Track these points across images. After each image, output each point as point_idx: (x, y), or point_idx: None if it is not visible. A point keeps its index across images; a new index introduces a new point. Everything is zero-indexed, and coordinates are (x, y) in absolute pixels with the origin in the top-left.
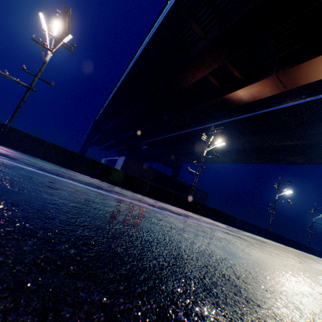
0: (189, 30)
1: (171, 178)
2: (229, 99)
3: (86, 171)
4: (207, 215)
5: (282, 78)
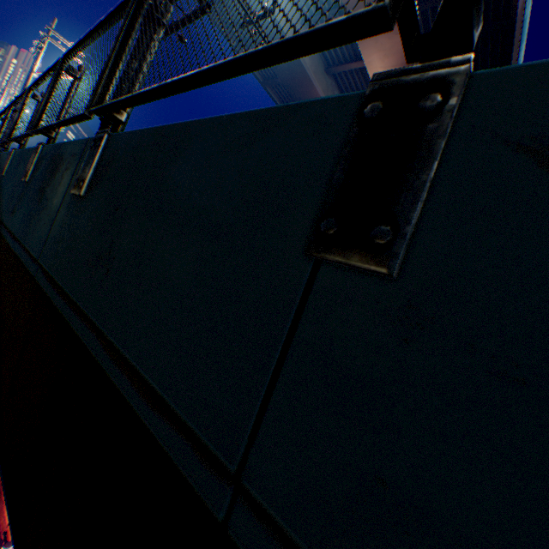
0: None
1: None
2: None
3: None
4: None
5: None
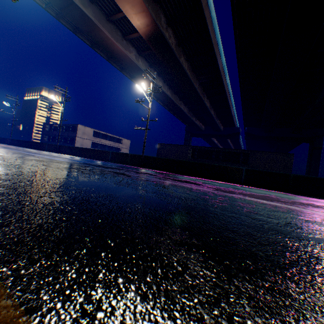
0: None
1: (210, 149)
2: (147, 35)
3: (81, 155)
4: (172, 170)
5: None
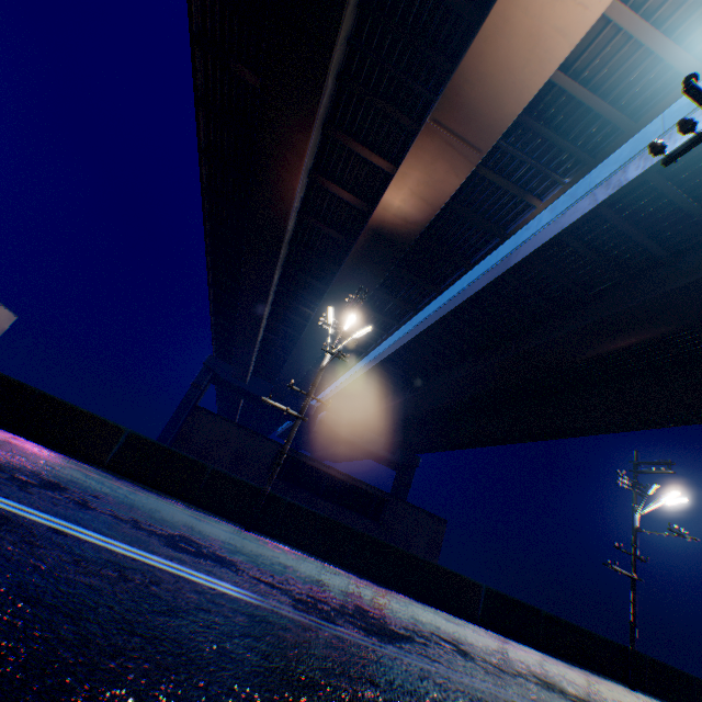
0: (248, 90)
1: (322, 467)
2: (384, 225)
3: None
4: (341, 558)
5: (450, 122)
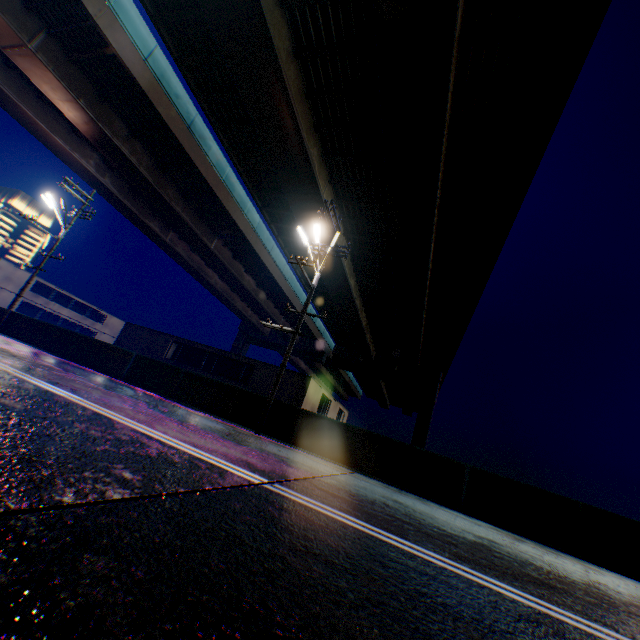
0: None
1: (202, 348)
2: (93, 136)
3: None
4: (43, 344)
5: (4, 43)
